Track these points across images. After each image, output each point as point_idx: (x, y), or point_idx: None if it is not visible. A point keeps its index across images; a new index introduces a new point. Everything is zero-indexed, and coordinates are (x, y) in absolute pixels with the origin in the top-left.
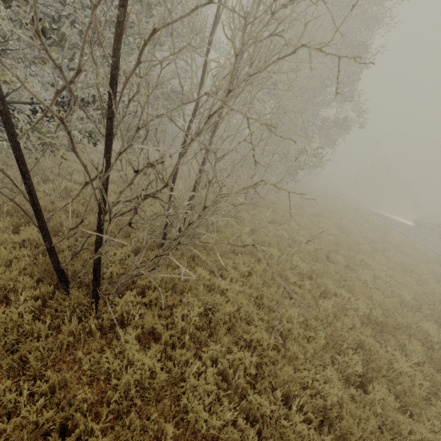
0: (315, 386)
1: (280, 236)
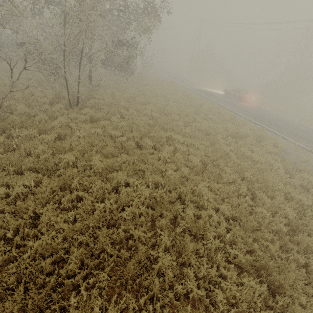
0: None
1: (95, 134)
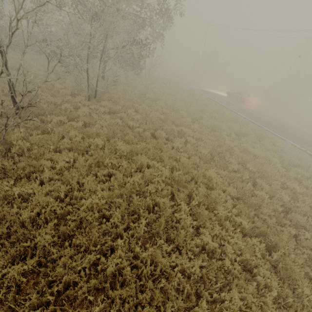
0: (102, 260)
1: (115, 124)
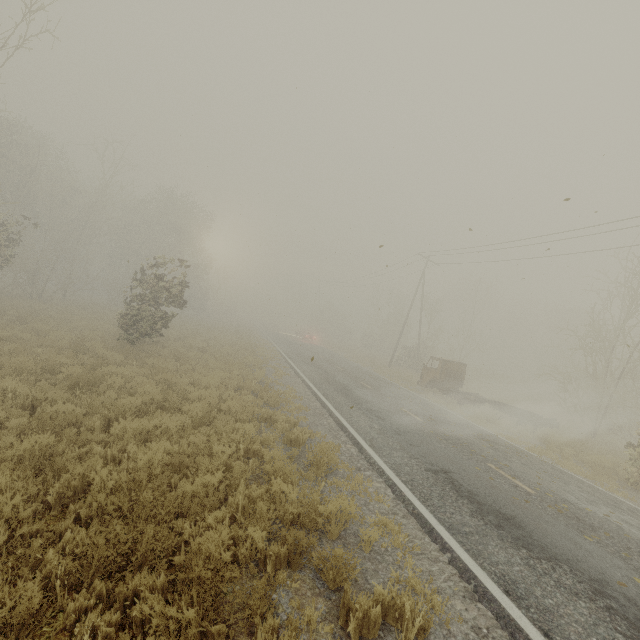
0: None
1: None
